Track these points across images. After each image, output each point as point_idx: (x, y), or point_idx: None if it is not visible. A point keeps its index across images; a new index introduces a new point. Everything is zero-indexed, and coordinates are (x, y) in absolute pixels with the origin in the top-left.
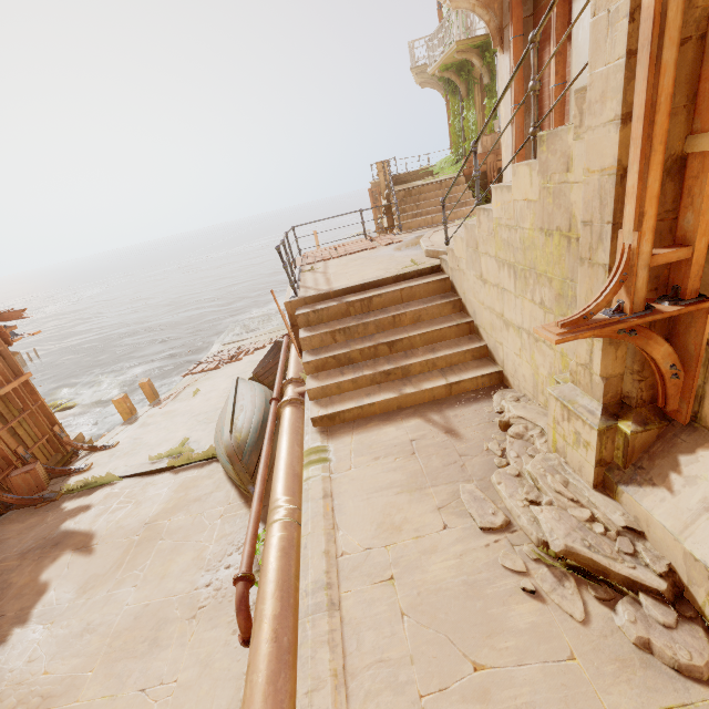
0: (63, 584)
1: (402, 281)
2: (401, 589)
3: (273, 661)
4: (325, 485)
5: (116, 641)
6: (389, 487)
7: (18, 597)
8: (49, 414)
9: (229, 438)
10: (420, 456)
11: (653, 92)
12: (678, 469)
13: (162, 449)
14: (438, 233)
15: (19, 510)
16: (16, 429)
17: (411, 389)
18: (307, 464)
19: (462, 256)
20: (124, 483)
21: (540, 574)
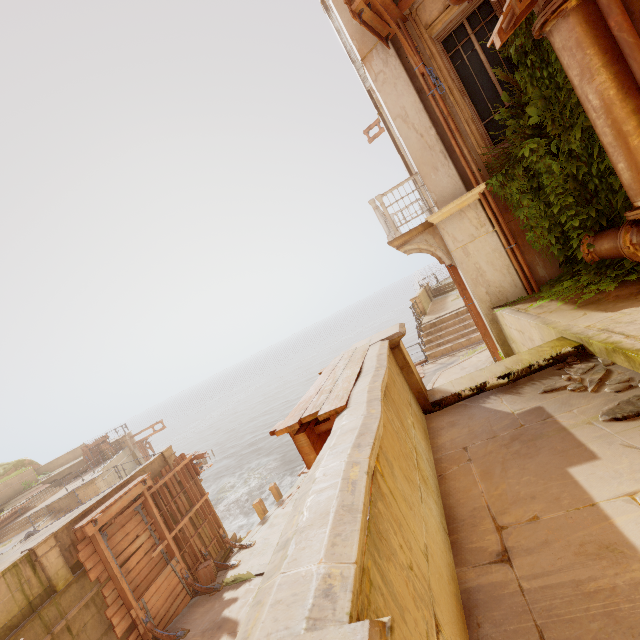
0: None
1: None
2: None
3: None
4: None
5: None
6: None
7: None
8: (217, 521)
9: None
10: None
11: None
12: None
13: None
14: (443, 374)
15: (202, 596)
16: (201, 533)
17: None
18: None
19: None
20: (256, 580)
21: None
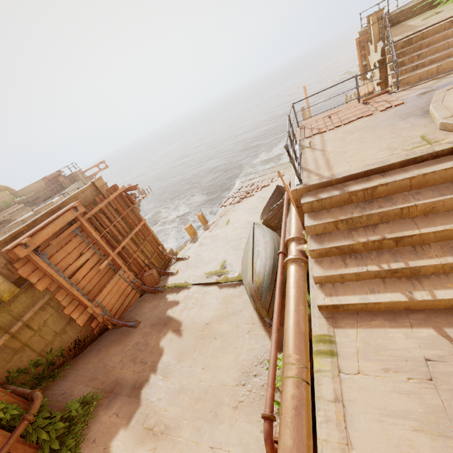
0: (170, 352)
1: (411, 165)
2: None
3: None
4: (334, 386)
5: (196, 405)
6: (404, 417)
7: (151, 353)
8: (156, 240)
9: (251, 282)
10: (439, 387)
11: None
12: None
13: (211, 266)
14: (452, 92)
15: (149, 294)
16: (143, 249)
17: (423, 295)
18: (316, 353)
19: None
20: (193, 289)
21: None
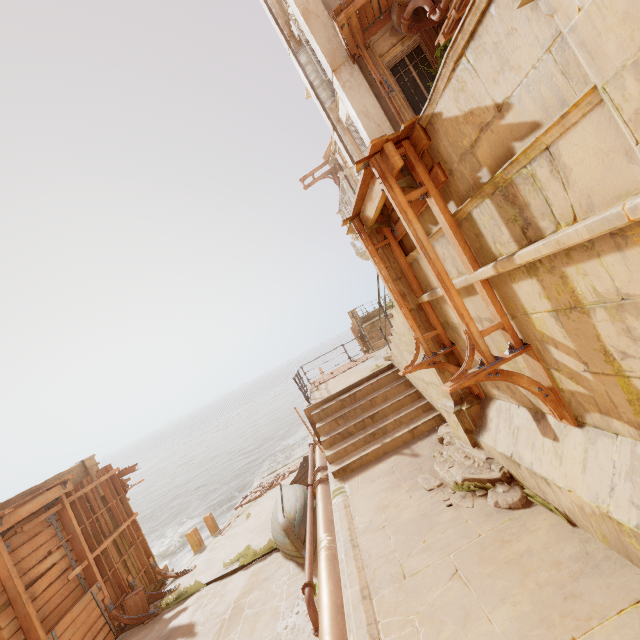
0: None
1: (372, 379)
2: (389, 529)
3: (333, 611)
4: (345, 502)
5: None
6: (381, 491)
7: None
8: (146, 548)
9: (283, 517)
10: (397, 472)
11: (394, 294)
12: (487, 418)
13: (231, 558)
14: None
15: (131, 629)
16: (126, 561)
17: (388, 439)
18: (333, 497)
19: (397, 355)
20: (208, 587)
21: (455, 497)
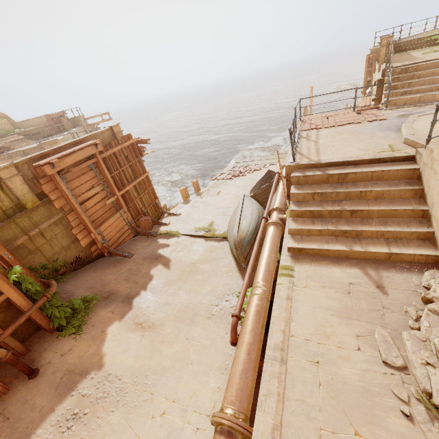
0: (158, 278)
1: (376, 164)
2: (322, 371)
3: (246, 363)
4: (288, 292)
5: (178, 314)
6: (327, 309)
7: (143, 277)
8: (154, 193)
9: (237, 235)
10: (353, 297)
11: None
12: None
13: (200, 224)
14: (421, 118)
15: (142, 236)
16: (142, 198)
17: (359, 248)
18: (280, 274)
19: None
20: (183, 238)
21: (417, 408)
